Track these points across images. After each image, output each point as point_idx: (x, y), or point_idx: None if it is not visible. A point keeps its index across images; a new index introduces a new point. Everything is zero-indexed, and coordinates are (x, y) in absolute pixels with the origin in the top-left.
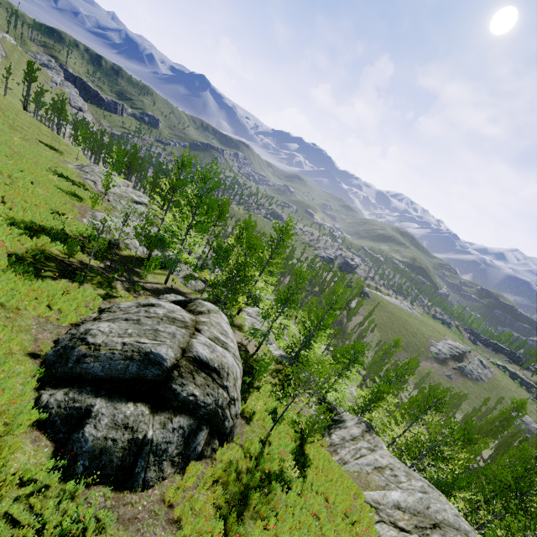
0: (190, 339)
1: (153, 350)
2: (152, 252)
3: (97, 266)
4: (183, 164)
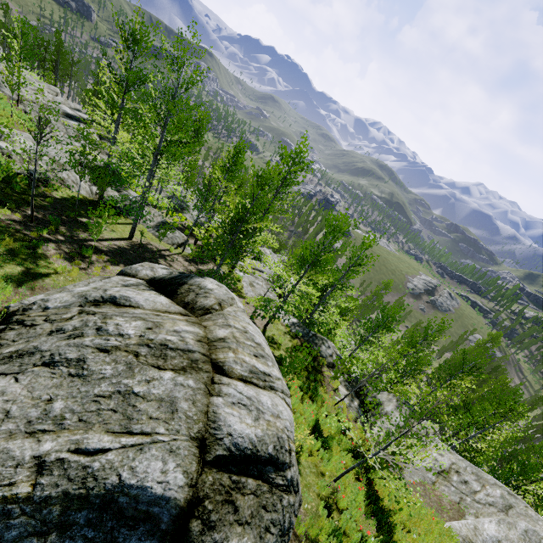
0: (207, 400)
1: (124, 476)
2: (104, 191)
3: (6, 219)
4: (134, 40)
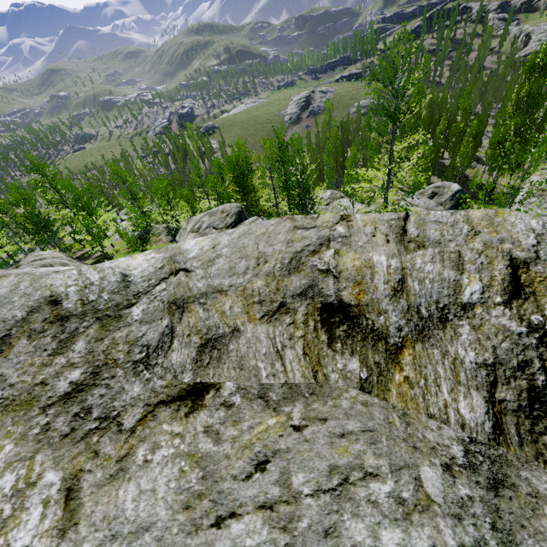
0: None
1: None
2: None
3: None
4: None
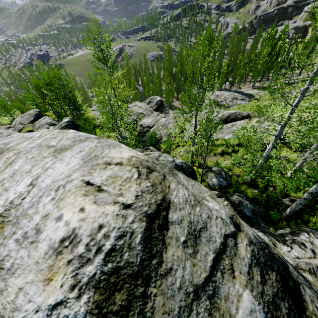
0: None
1: None
2: None
3: None
4: None
